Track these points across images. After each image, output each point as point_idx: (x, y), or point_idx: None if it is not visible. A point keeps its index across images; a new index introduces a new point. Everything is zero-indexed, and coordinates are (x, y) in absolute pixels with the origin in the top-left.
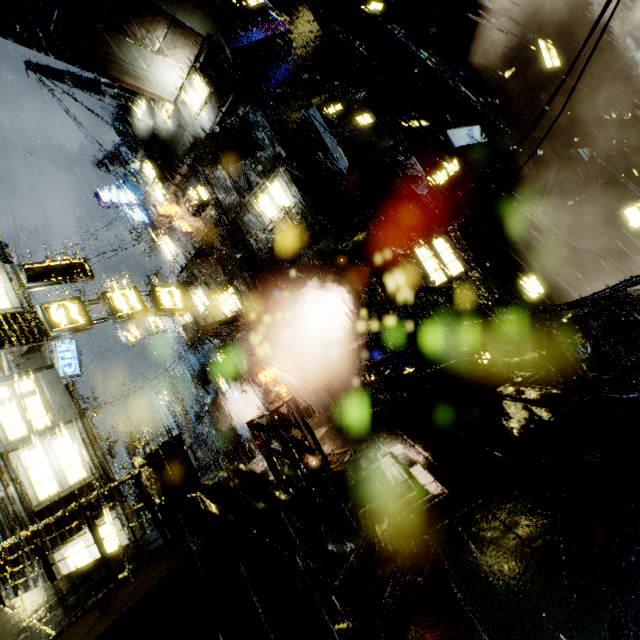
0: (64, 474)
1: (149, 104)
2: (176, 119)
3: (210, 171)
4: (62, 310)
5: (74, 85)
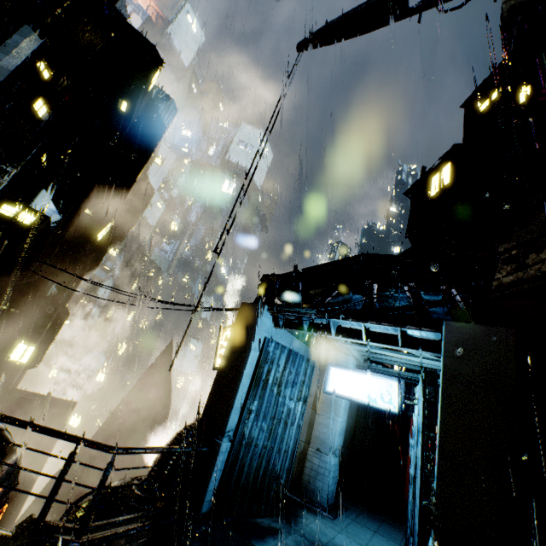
0: None
1: None
2: None
3: None
4: None
5: None
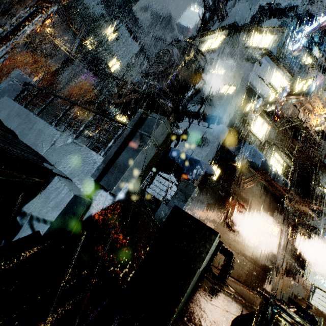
0: None
1: None
2: None
3: None
4: None
5: None
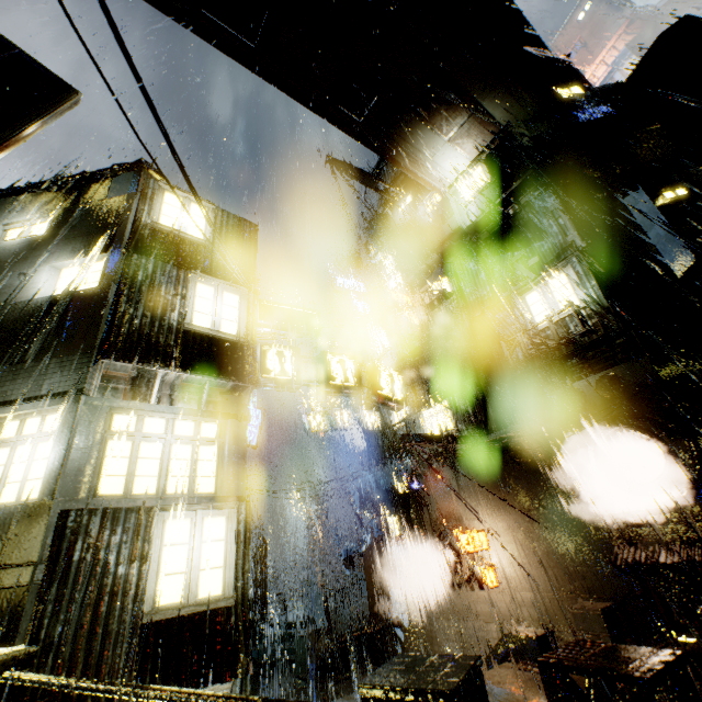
0: (197, 576)
1: (414, 198)
2: (440, 209)
3: (461, 262)
4: (278, 357)
5: (355, 178)
